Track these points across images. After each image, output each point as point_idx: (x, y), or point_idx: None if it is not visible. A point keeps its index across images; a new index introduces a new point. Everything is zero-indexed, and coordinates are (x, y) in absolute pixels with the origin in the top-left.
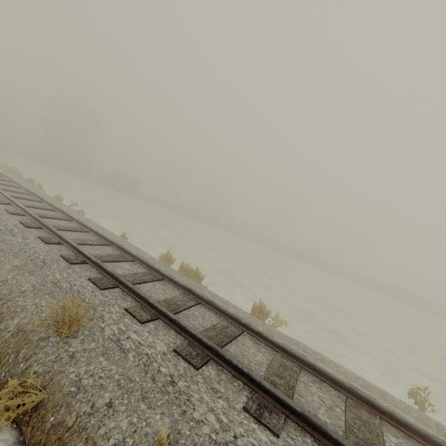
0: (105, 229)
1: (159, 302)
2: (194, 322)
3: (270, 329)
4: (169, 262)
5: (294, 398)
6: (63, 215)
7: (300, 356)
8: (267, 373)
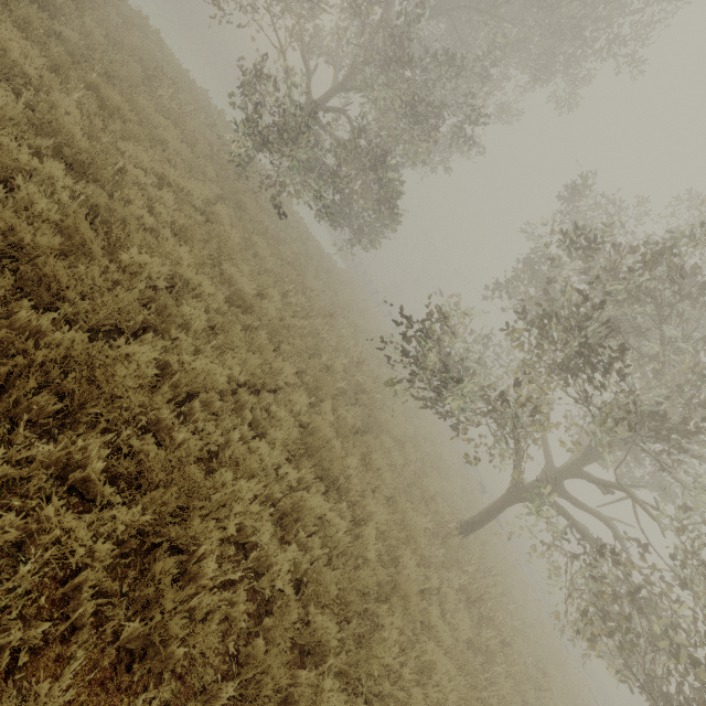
0: None
1: None
2: None
3: None
4: None
5: None
6: None
7: None
8: None
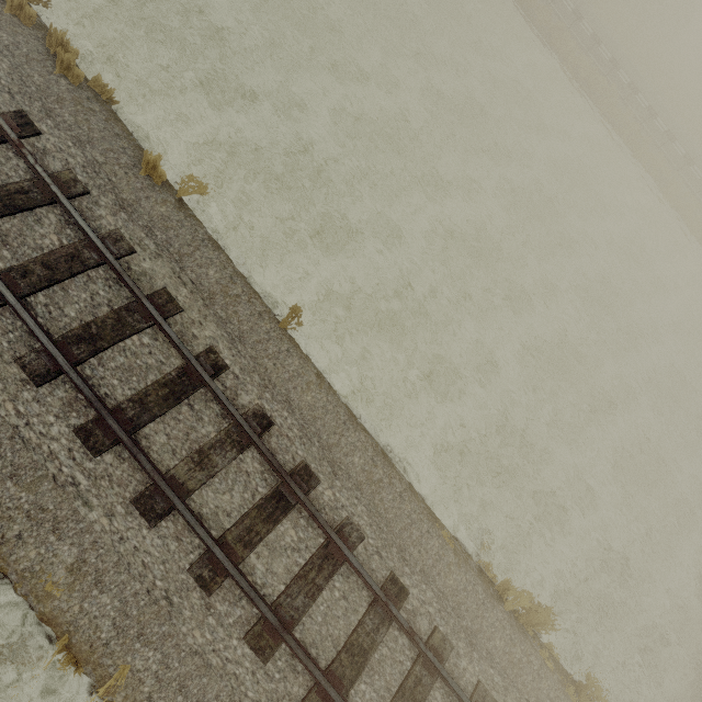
0: None
1: None
2: None
3: (141, 201)
4: (26, 17)
5: (50, 289)
6: None
7: (103, 252)
8: (30, 262)
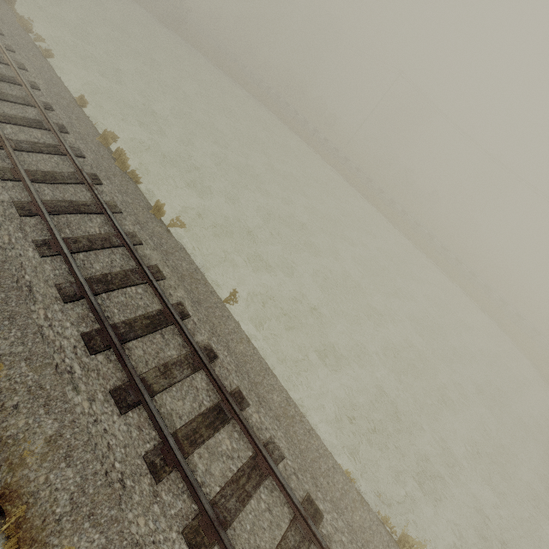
0: (58, 86)
1: (36, 171)
2: (59, 194)
3: (149, 223)
4: (106, 142)
5: (87, 253)
6: (4, 56)
7: (125, 238)
8: (81, 237)
